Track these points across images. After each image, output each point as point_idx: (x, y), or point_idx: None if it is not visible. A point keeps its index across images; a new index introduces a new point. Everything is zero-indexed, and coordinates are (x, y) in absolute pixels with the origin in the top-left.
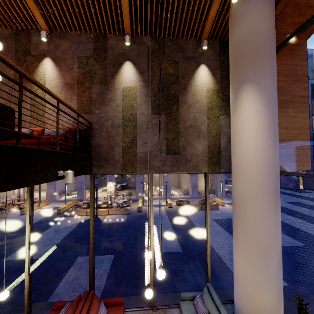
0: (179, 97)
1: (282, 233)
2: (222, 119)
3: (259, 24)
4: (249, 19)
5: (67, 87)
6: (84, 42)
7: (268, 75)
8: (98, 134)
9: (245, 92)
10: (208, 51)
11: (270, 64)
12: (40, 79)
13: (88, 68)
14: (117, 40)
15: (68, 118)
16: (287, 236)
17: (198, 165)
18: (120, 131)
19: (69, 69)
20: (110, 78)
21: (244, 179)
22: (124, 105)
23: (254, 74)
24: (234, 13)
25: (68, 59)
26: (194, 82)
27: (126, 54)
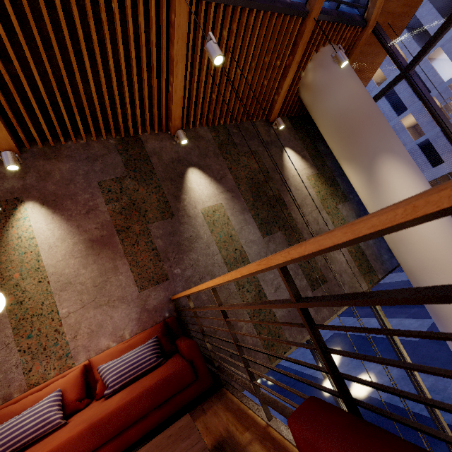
0: (283, 198)
1: (401, 319)
2: (341, 209)
3: (357, 89)
4: (342, 85)
5: (97, 246)
6: (101, 155)
7: (398, 141)
8: (198, 313)
9: (384, 167)
10: (283, 131)
11: (391, 128)
12: (22, 253)
13: (128, 198)
14: (161, 141)
15: (125, 312)
16: (408, 319)
17: (354, 284)
18: (232, 286)
19: (88, 211)
20: (174, 202)
21: (449, 276)
22: (218, 239)
23: (385, 143)
24: (314, 81)
25: (78, 192)
26: (288, 173)
27: (184, 158)
